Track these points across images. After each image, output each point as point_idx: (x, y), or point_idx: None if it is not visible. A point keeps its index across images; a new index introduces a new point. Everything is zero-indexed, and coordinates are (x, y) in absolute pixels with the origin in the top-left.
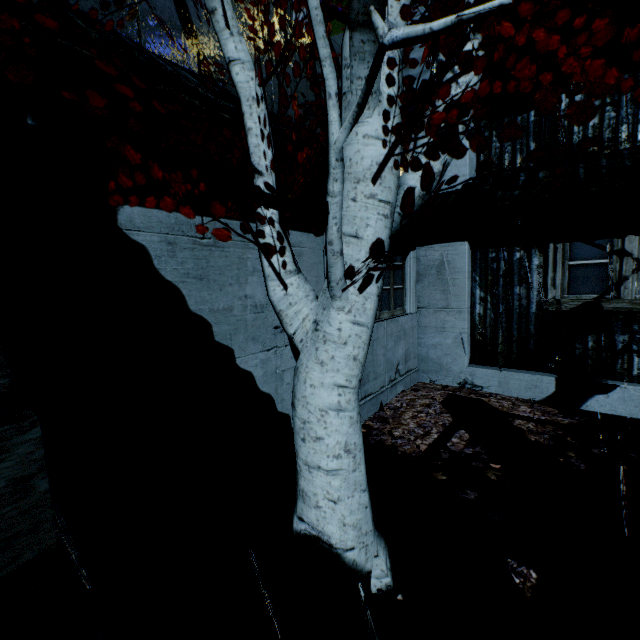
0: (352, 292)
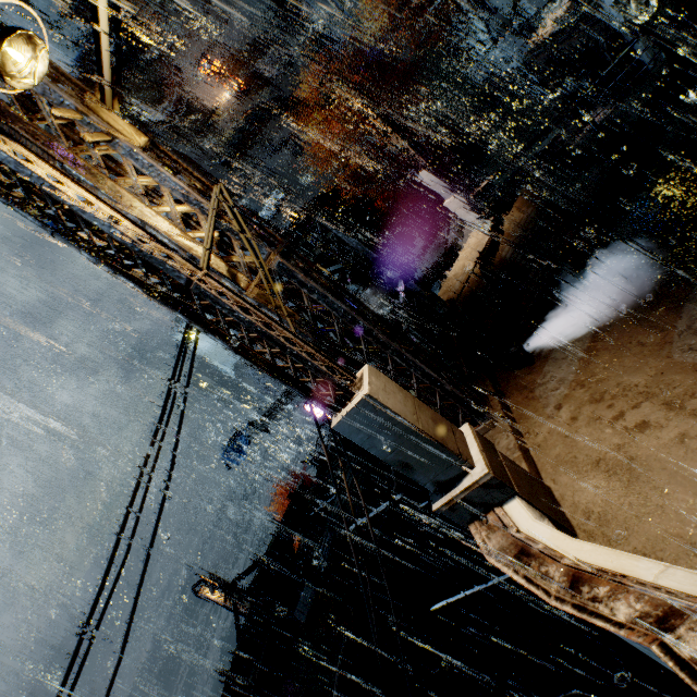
0: (482, 31)
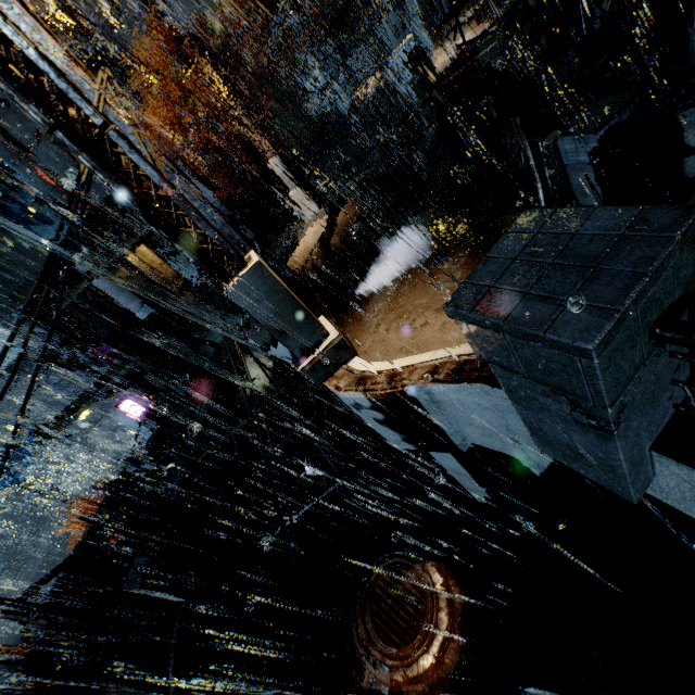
0: (318, 69)
